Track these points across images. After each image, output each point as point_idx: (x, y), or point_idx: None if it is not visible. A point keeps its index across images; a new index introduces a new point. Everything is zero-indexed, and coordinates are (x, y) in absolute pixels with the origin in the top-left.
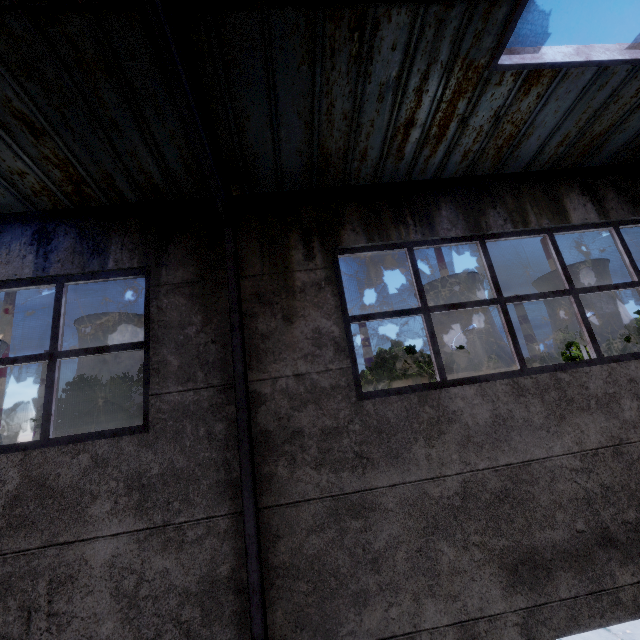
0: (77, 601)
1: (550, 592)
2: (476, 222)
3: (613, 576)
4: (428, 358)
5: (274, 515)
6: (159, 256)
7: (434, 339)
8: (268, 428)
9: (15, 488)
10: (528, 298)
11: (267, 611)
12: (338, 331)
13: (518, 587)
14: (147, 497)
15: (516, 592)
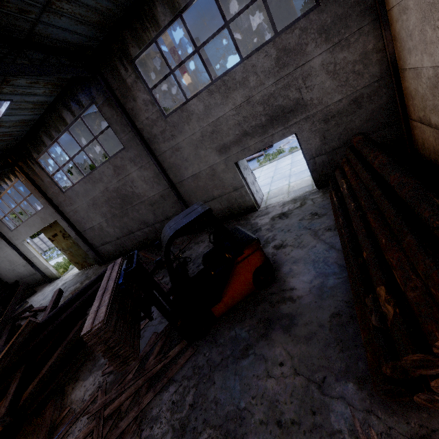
0: (137, 183)
1: (230, 153)
2: (173, 6)
3: (248, 144)
4: None
5: (161, 157)
6: (91, 95)
7: (179, 84)
8: (148, 137)
9: (113, 168)
10: (207, 42)
11: (169, 176)
12: (149, 97)
13: (222, 155)
14: (135, 162)
15: (221, 156)
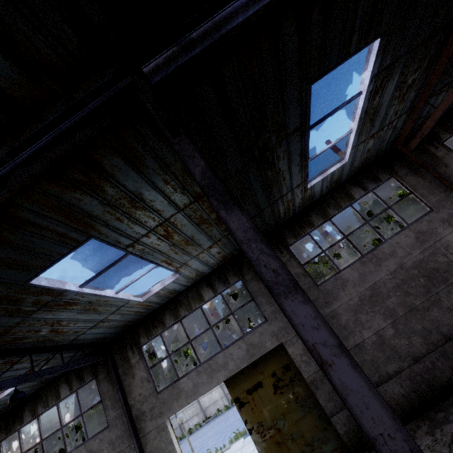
0: None
1: None
2: None
3: None
4: (399, 197)
5: None
6: (393, 171)
7: None
8: None
9: (414, 236)
10: None
11: None
12: None
13: None
14: (449, 222)
15: None
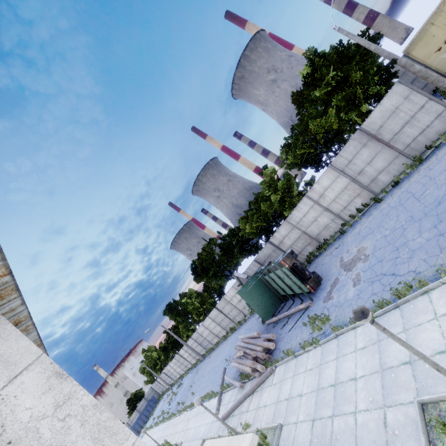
0: None
1: None
2: None
3: None
4: (317, 79)
5: None
6: None
7: None
8: None
9: None
10: None
11: None
12: None
13: None
14: None
15: None
